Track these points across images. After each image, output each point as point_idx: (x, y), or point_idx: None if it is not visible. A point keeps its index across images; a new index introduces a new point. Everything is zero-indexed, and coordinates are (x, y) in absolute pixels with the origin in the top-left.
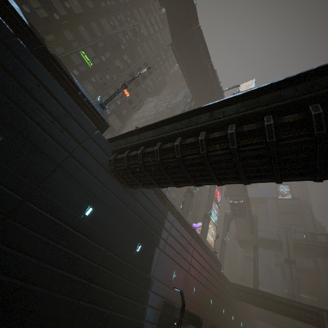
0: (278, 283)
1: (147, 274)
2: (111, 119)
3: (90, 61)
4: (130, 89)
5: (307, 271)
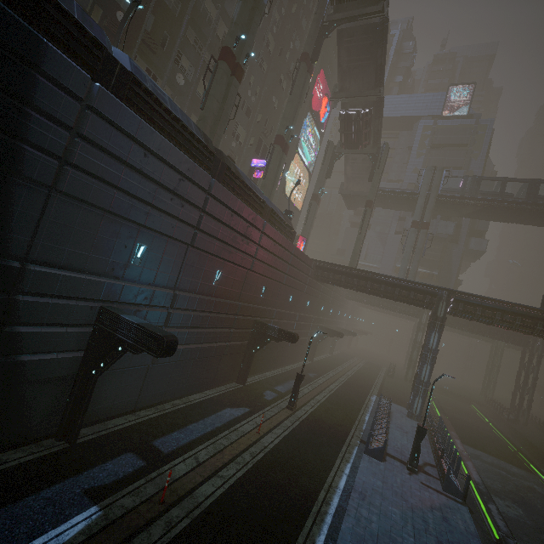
0: (390, 257)
1: (1, 255)
2: None
3: None
4: None
5: (439, 240)
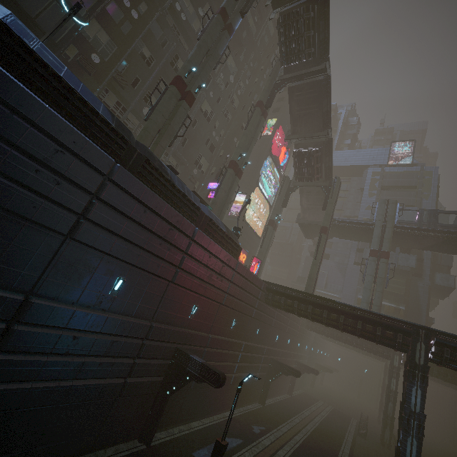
0: (351, 287)
1: None
2: None
3: None
4: None
5: (402, 272)
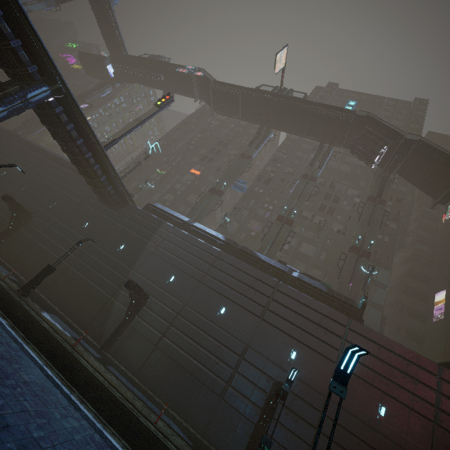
0: None
1: (133, 270)
2: (190, 198)
3: (163, 171)
4: (203, 168)
5: None
